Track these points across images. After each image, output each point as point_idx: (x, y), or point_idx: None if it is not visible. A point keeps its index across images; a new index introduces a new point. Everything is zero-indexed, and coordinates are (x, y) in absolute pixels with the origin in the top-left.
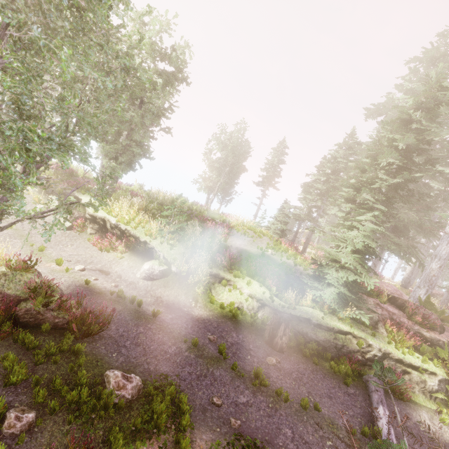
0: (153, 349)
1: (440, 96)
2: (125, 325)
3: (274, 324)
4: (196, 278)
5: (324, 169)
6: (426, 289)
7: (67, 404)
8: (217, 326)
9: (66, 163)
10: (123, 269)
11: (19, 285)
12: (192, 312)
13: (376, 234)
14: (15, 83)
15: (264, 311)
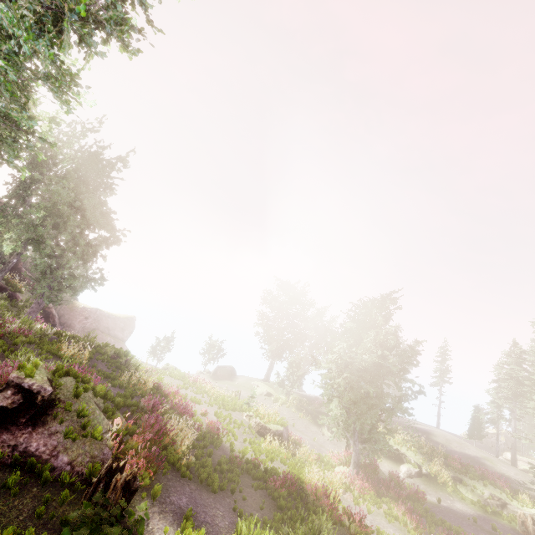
0: (453, 520)
1: None
2: (427, 505)
3: (522, 516)
4: (443, 479)
5: (502, 375)
6: None
7: (448, 527)
8: (479, 516)
9: (409, 416)
10: (387, 471)
11: (382, 473)
12: (454, 505)
13: None
14: (401, 393)
15: (508, 510)
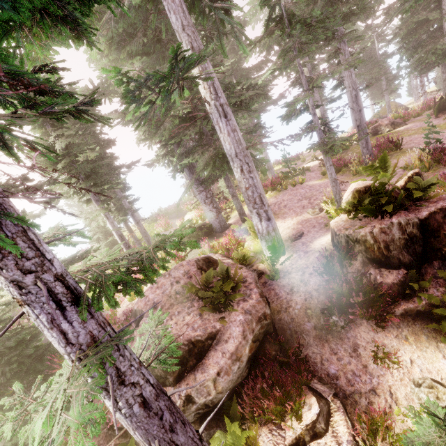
0: None
1: None
2: None
3: None
4: None
5: None
6: (255, 214)
7: None
8: None
9: None
10: None
11: None
12: None
13: None
14: None
15: None
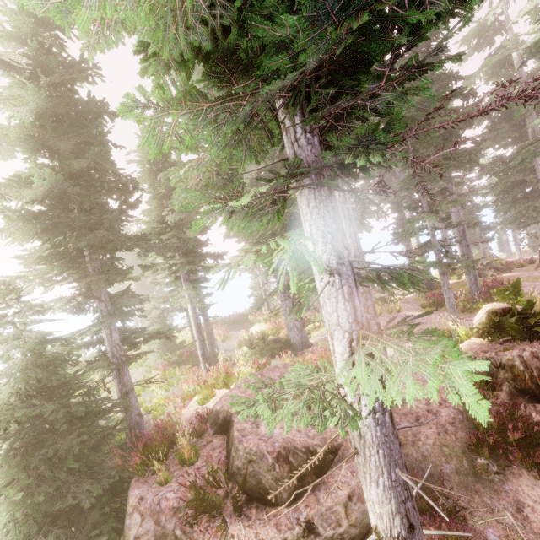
0: None
1: (7, 31)
2: None
3: None
4: None
5: None
6: None
7: None
8: None
9: None
10: None
11: None
12: None
13: (40, 356)
14: None
15: None
